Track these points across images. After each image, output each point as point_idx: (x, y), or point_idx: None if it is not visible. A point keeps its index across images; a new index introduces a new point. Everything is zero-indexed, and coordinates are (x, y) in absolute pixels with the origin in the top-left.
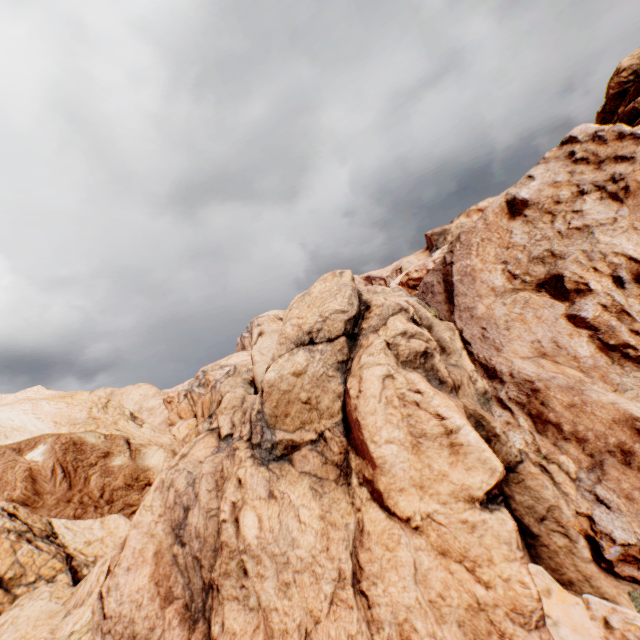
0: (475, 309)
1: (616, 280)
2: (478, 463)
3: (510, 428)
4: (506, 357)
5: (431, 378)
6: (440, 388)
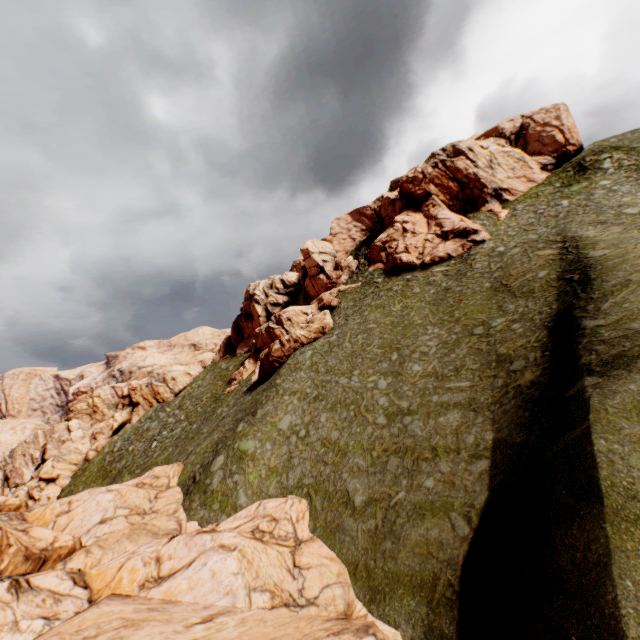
0: (16, 457)
1: (30, 455)
2: (1, 477)
3: (14, 473)
4: (17, 464)
5: (1, 469)
6: (2, 470)
